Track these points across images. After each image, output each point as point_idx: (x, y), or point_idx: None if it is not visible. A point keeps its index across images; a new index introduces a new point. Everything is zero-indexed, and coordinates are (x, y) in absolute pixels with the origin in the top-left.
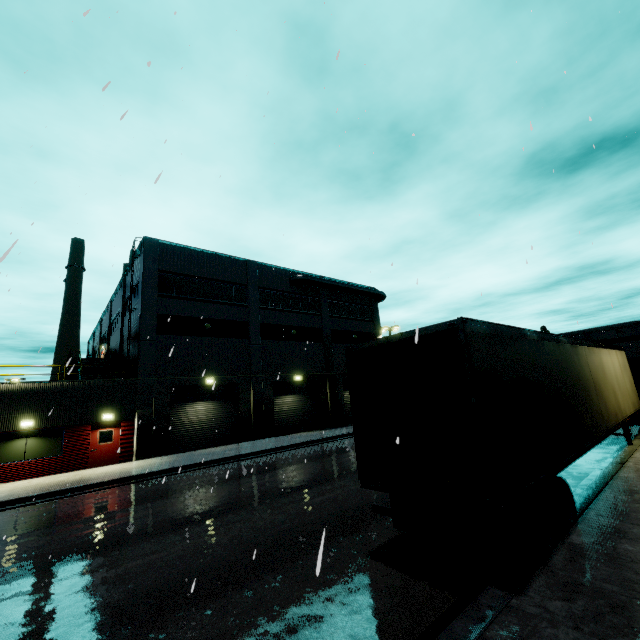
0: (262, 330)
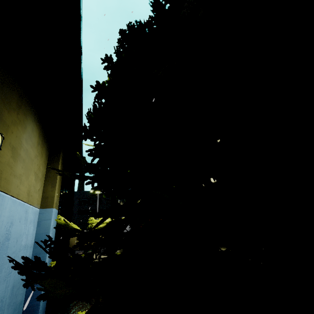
0: (78, 212)
